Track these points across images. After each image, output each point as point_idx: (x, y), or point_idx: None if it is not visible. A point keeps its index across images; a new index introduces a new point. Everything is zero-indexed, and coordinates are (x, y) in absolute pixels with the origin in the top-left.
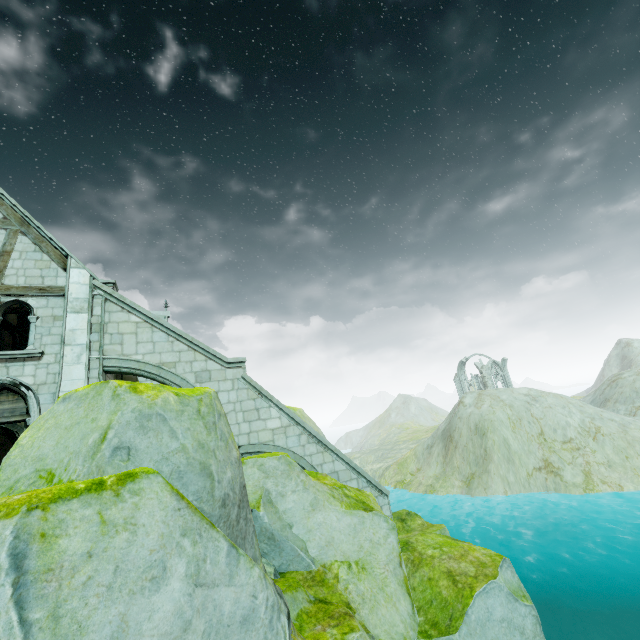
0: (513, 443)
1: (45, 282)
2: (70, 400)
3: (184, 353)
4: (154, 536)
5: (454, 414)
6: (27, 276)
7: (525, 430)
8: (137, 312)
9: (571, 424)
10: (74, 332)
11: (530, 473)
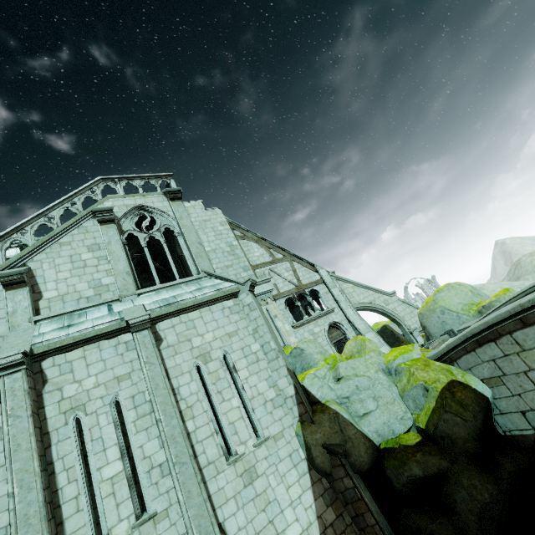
0: None
1: (313, 279)
2: (443, 291)
3: (374, 295)
4: None
5: None
6: (306, 278)
7: None
8: (349, 282)
9: None
10: (338, 296)
11: None
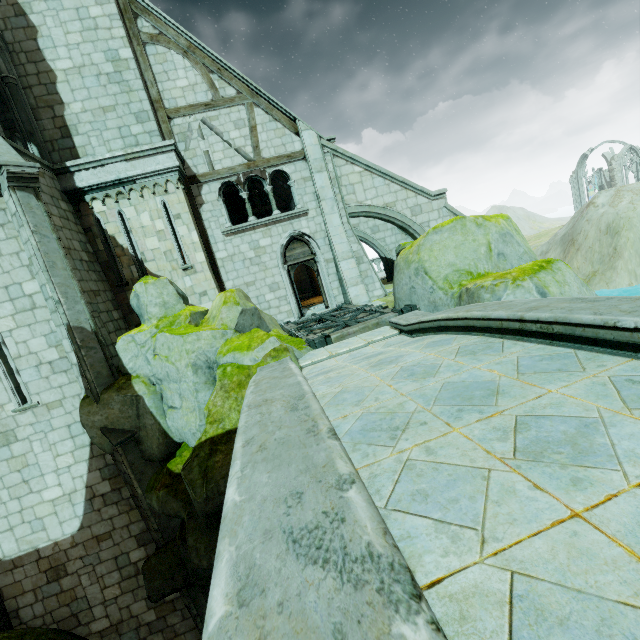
0: None
1: (287, 149)
2: (442, 232)
3: (399, 193)
4: (575, 287)
5: (580, 217)
6: (274, 147)
7: None
8: (358, 163)
9: None
10: (323, 189)
11: None
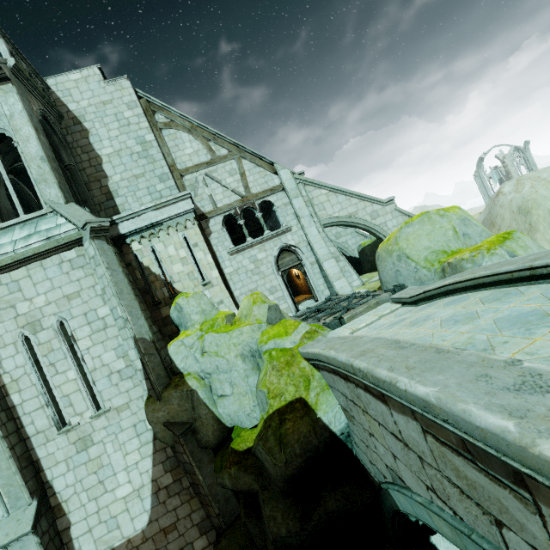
0: None
1: (269, 185)
2: (413, 225)
3: (358, 204)
4: (535, 249)
5: (493, 204)
6: (259, 185)
7: None
8: (324, 187)
9: None
10: (300, 210)
11: None
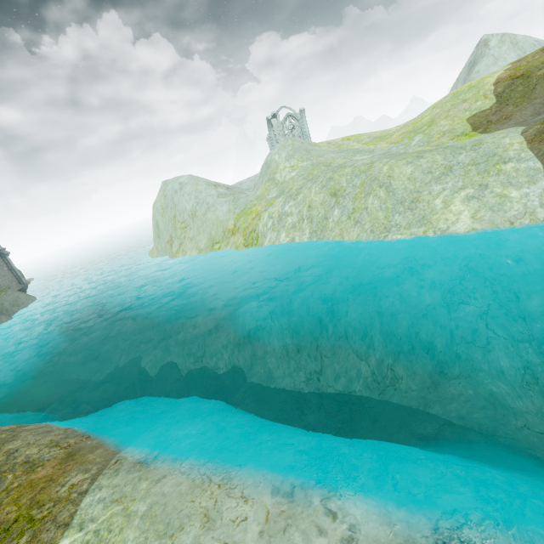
0: (161, 225)
1: None
2: None
3: None
4: None
5: None
6: None
7: (168, 215)
8: None
9: (187, 209)
10: None
11: (166, 244)
